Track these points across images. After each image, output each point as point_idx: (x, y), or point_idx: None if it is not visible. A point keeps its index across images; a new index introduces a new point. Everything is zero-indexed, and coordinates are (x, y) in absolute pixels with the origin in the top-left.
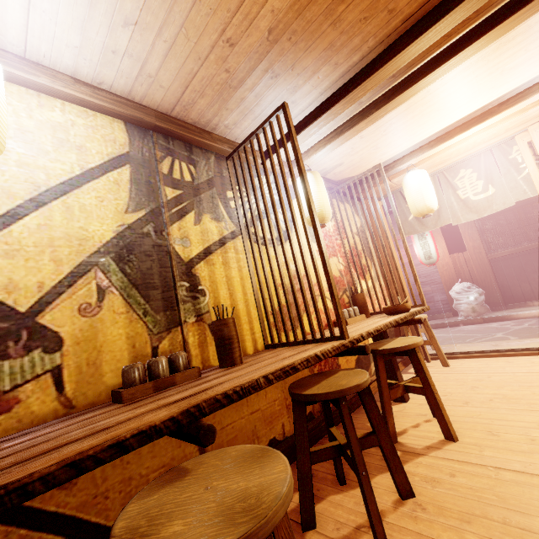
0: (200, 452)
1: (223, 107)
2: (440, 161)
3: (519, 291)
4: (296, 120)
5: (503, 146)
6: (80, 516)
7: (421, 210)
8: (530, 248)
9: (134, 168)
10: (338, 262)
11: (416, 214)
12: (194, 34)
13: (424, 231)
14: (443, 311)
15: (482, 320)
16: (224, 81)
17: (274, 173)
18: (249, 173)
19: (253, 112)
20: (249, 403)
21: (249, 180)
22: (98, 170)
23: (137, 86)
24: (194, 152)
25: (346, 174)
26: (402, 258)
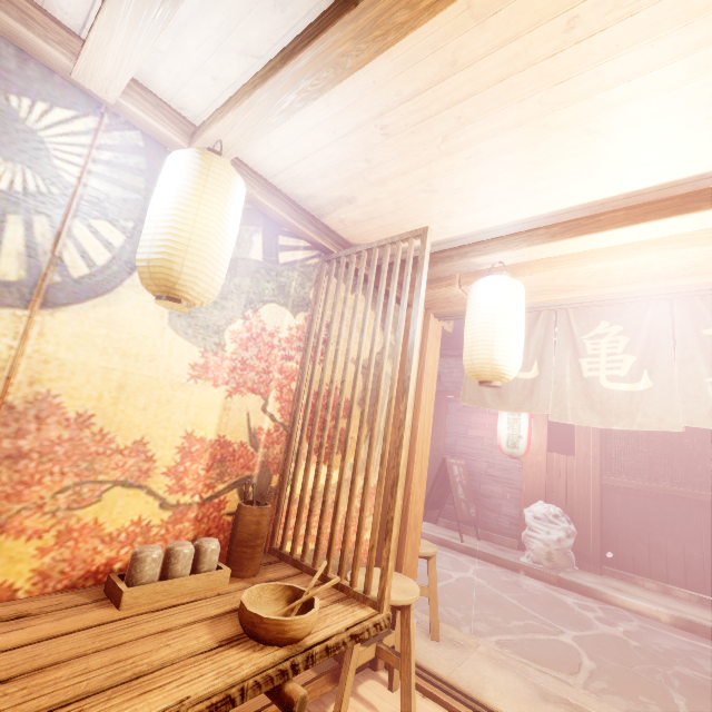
0: None
1: None
2: (565, 283)
3: (629, 553)
4: None
5: (698, 305)
6: None
7: (479, 368)
8: (669, 492)
9: None
10: (263, 409)
11: (468, 371)
12: None
13: (498, 408)
14: (507, 533)
15: (556, 579)
16: None
17: None
18: None
19: None
20: None
21: None
22: None
23: None
24: None
25: (371, 235)
26: (383, 463)
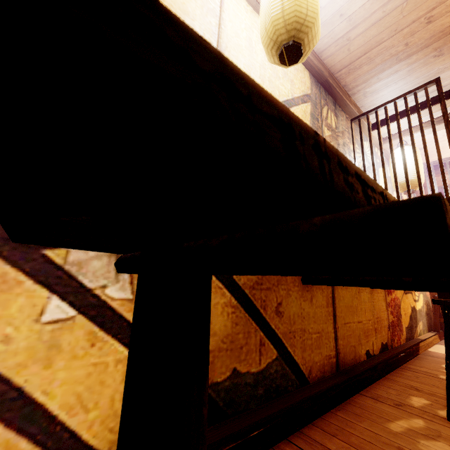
0: (334, 334)
1: (376, 76)
2: None
3: None
4: (420, 99)
5: None
6: (283, 342)
7: None
8: None
9: (312, 106)
10: None
11: None
12: (410, 8)
13: None
14: None
15: None
16: (396, 53)
17: (412, 133)
18: (378, 132)
19: (394, 85)
20: (357, 313)
21: (360, 142)
22: (298, 100)
23: (332, 46)
24: (336, 108)
25: None
26: None
